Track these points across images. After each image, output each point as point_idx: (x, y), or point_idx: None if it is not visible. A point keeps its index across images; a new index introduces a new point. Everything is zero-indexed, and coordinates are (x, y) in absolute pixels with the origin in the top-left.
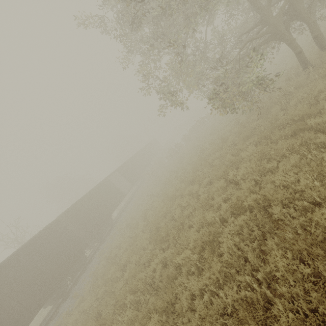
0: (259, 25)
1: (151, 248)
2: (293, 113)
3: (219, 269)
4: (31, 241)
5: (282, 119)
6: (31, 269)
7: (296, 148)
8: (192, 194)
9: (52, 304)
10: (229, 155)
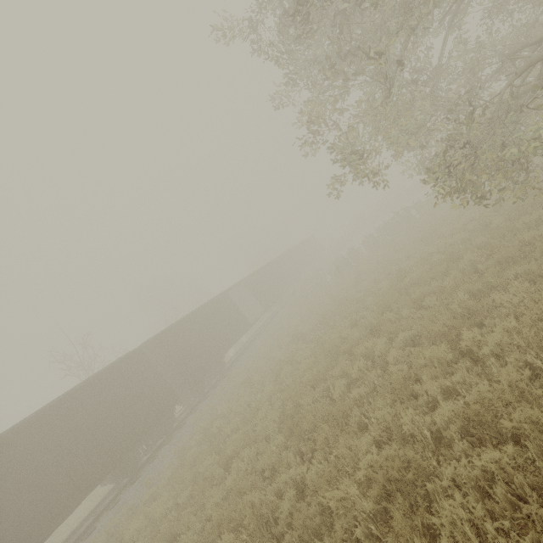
0: None
1: (279, 444)
2: None
3: None
4: (98, 376)
5: None
6: (91, 421)
7: None
8: (372, 357)
9: (114, 482)
10: (463, 292)
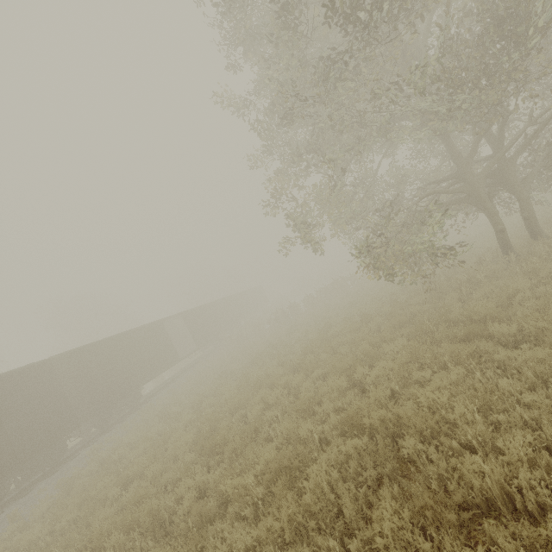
0: (453, 178)
1: (188, 461)
2: (472, 308)
3: (291, 517)
4: None
5: (457, 313)
6: None
7: (463, 359)
8: (289, 389)
9: None
10: (366, 342)
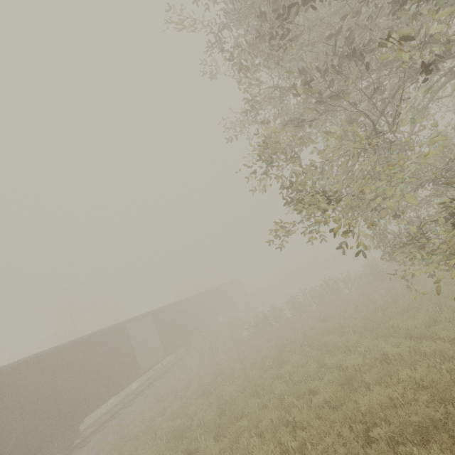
0: None
1: None
2: None
3: None
4: None
5: None
6: None
7: None
8: None
9: None
10: None
